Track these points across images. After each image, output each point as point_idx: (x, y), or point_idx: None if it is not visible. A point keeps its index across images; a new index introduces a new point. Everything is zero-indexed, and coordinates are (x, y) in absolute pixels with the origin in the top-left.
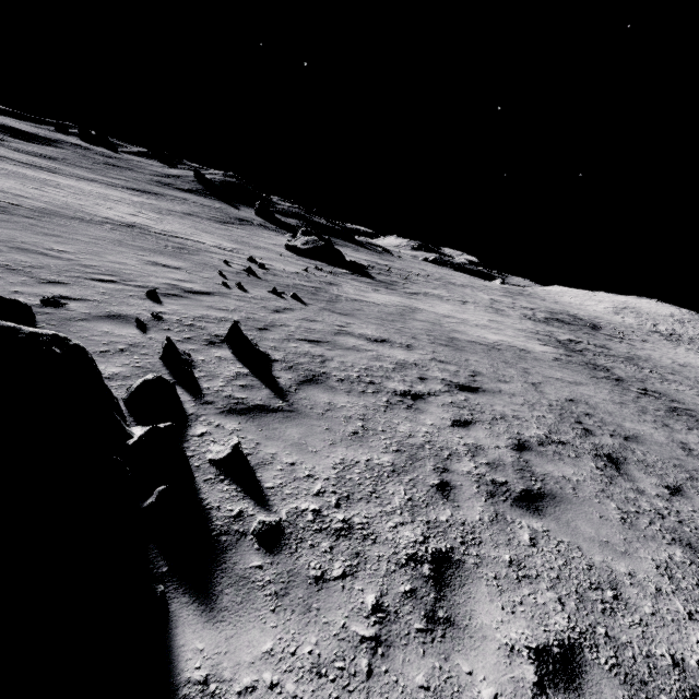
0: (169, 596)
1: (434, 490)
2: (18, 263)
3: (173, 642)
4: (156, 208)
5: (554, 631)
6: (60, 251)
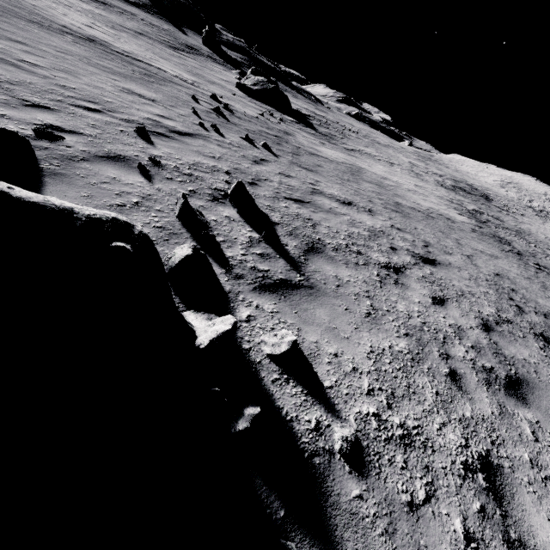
0: None
1: (449, 381)
2: None
3: None
4: (108, 20)
5: None
6: (32, 64)
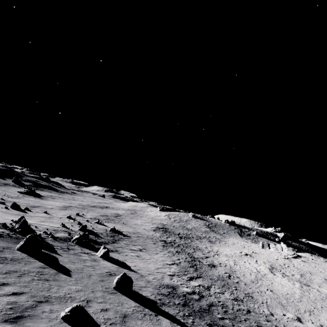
0: None
1: None
2: None
3: None
4: None
5: None
6: None
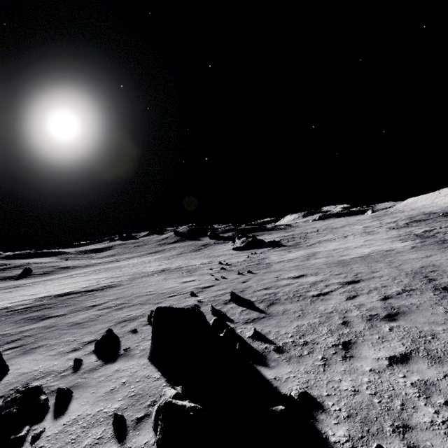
0: (255, 367)
1: (340, 325)
2: (142, 301)
3: (262, 374)
4: (165, 257)
5: (398, 352)
6: (150, 291)
